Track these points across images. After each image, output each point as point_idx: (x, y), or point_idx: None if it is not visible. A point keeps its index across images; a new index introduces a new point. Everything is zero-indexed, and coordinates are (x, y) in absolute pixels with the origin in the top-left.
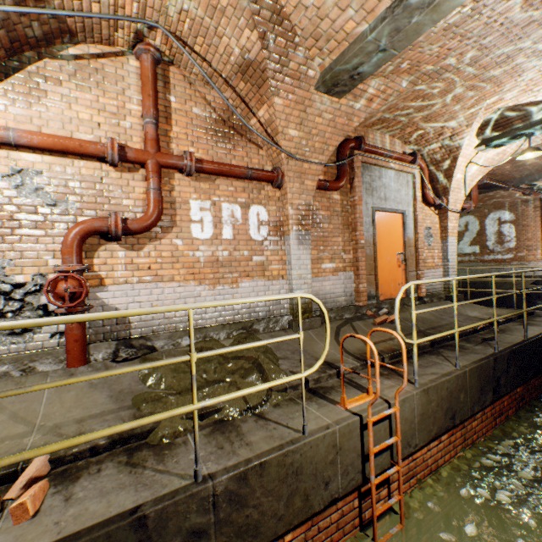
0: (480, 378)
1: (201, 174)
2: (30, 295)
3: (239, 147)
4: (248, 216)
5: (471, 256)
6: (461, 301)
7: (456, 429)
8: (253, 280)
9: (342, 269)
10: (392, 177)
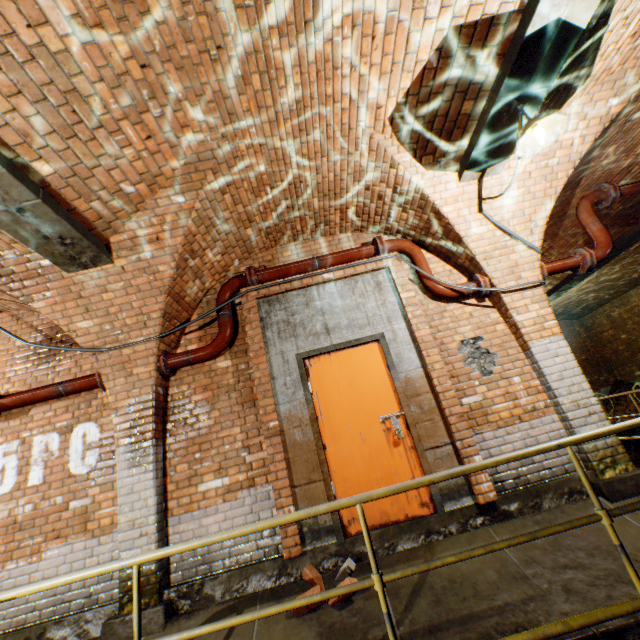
0: None
1: (14, 409)
2: None
3: (67, 359)
4: (70, 442)
5: None
6: None
7: None
8: (67, 542)
9: (247, 483)
10: (338, 291)
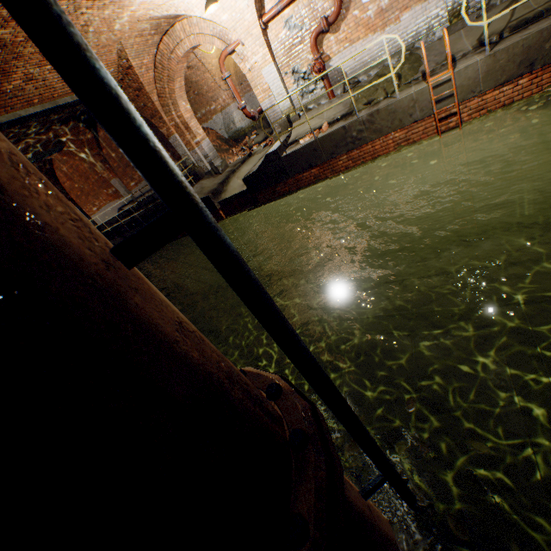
0: None
1: None
2: (309, 76)
3: None
4: None
5: None
6: None
7: (543, 74)
8: (411, 10)
9: None
10: None
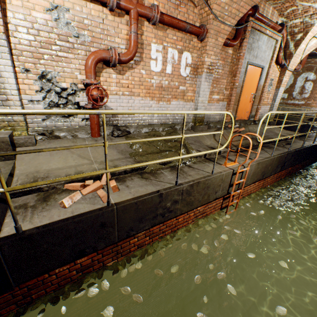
0: (279, 161)
1: (159, 24)
2: (70, 95)
3: (183, 5)
4: (181, 59)
5: (281, 100)
6: (273, 125)
7: (261, 181)
8: (178, 101)
9: (222, 100)
10: (264, 41)
